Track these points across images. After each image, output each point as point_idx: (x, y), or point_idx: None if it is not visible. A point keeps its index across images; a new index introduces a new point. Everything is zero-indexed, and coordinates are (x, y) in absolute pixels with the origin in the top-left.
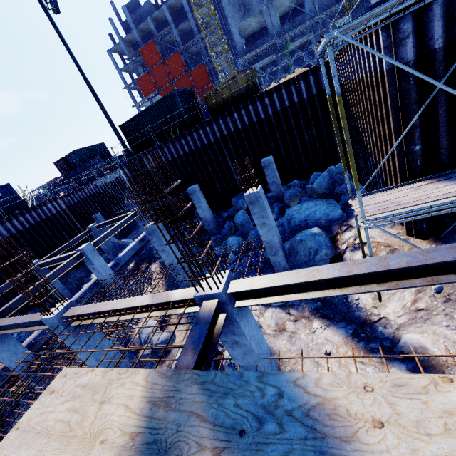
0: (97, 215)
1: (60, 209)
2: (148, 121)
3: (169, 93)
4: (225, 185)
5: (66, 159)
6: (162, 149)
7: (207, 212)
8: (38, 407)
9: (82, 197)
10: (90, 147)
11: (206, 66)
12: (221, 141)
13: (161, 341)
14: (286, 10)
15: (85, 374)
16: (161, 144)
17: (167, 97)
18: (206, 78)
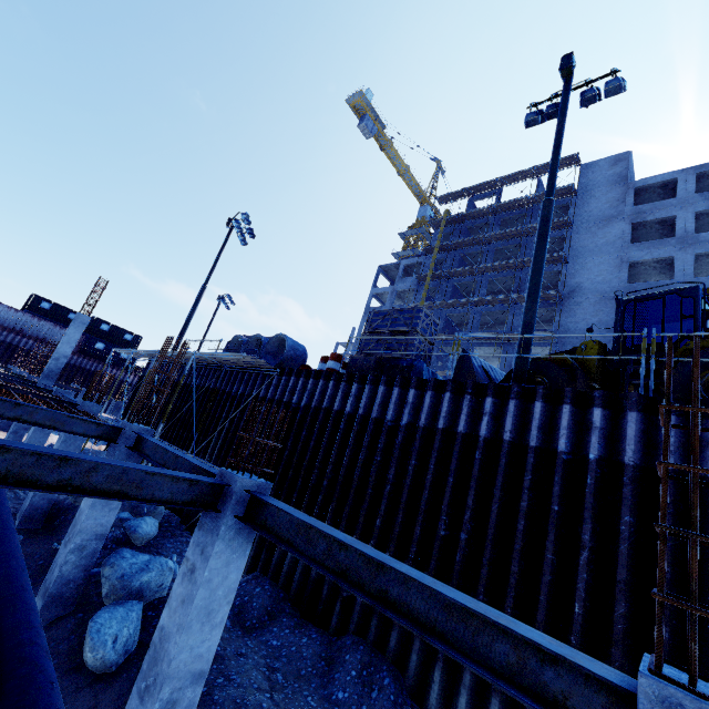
0: None
1: None
2: None
3: None
4: None
5: None
6: None
7: None
8: None
9: None
10: None
11: None
12: None
13: None
14: None
15: None
16: None
17: None
18: None
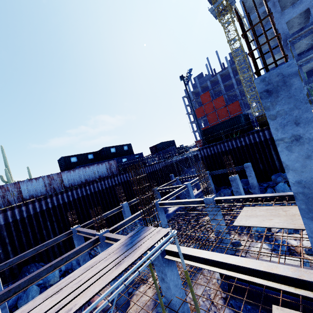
0: (172, 175)
1: (159, 167)
2: (220, 128)
3: (237, 115)
4: (266, 166)
5: (155, 146)
6: (226, 143)
7: (255, 180)
8: (246, 212)
9: (164, 165)
10: (168, 141)
11: (239, 102)
12: (268, 140)
13: (235, 241)
14: (309, 69)
15: (261, 207)
16: (227, 140)
17: (235, 117)
18: (238, 108)
